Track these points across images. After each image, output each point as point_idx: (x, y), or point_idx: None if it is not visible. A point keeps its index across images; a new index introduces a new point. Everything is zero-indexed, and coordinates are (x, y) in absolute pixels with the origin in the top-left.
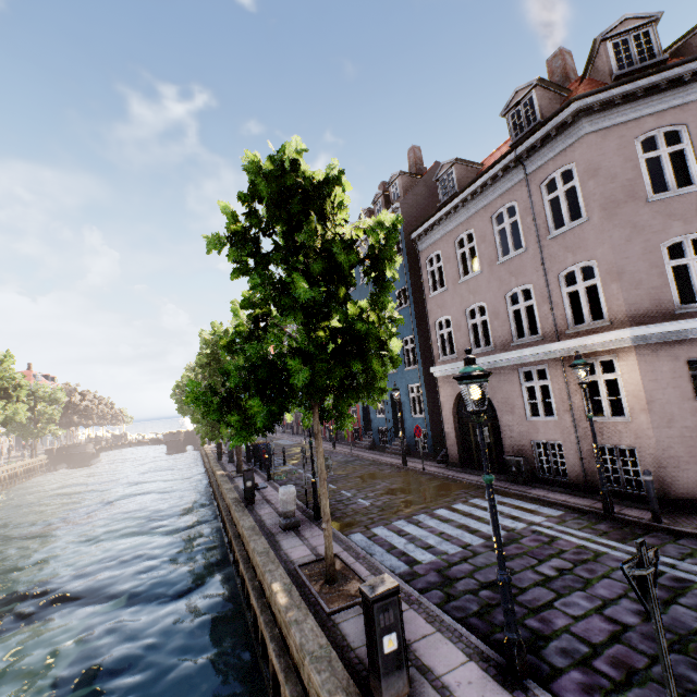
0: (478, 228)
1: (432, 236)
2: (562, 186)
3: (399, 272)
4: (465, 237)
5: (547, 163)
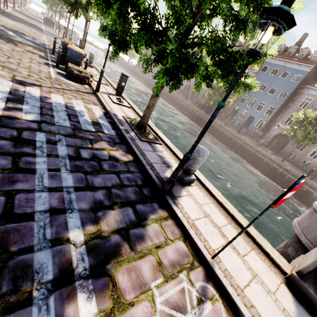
0: None
1: (315, 93)
2: None
3: (289, 87)
4: None
5: None
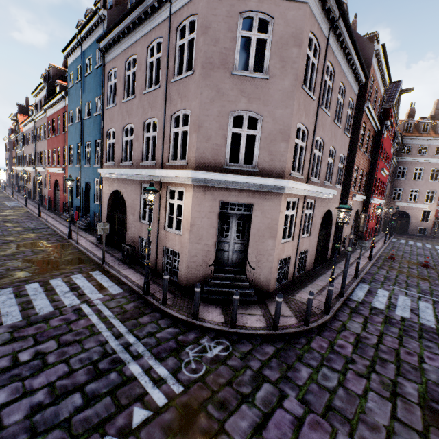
0: (139, 55)
1: (114, 52)
2: (188, 35)
3: (99, 81)
4: (132, 61)
5: (184, 8)
